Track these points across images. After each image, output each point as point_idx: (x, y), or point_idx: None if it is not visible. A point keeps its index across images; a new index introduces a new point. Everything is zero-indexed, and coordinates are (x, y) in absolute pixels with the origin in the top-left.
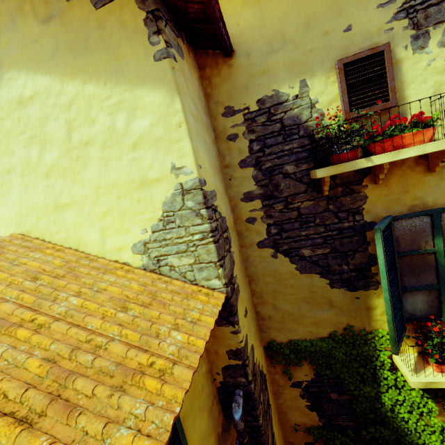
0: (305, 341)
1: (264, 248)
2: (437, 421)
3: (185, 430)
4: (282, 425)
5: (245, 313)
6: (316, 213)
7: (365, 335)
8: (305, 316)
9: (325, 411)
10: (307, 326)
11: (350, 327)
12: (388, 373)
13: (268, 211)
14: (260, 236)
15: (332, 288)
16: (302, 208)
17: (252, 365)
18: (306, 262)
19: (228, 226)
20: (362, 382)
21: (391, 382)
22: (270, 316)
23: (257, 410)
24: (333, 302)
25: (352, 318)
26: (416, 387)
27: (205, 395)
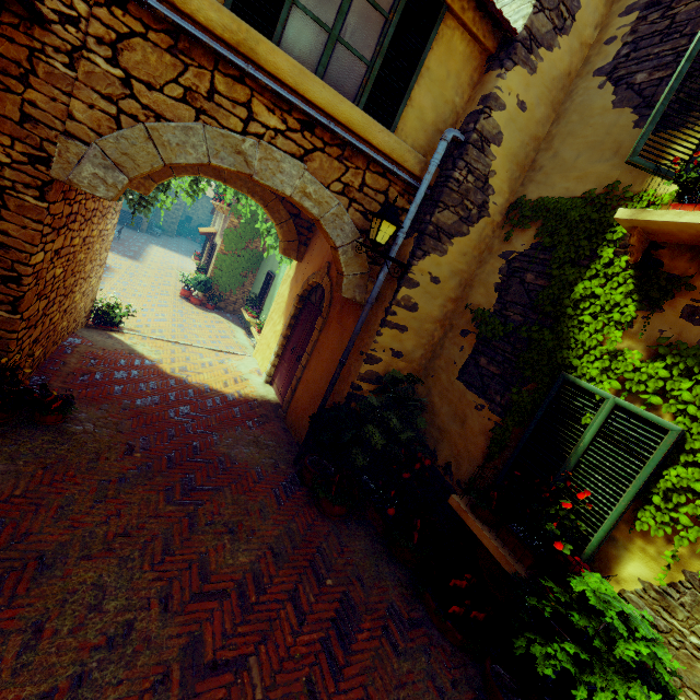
0: (553, 198)
1: (598, 76)
2: (619, 336)
3: (423, 76)
4: (459, 302)
5: (521, 104)
6: (694, 19)
7: (624, 192)
8: (577, 167)
9: (507, 295)
10: (569, 181)
11: (615, 183)
12: (610, 250)
13: (637, 25)
14: (605, 60)
15: (635, 128)
16: (681, 13)
17: (487, 132)
18: (630, 92)
19: (576, 21)
20: (572, 264)
21: (604, 261)
22: (542, 167)
23: (461, 161)
24: (621, 148)
25: (627, 173)
26: (619, 217)
27: (443, 111)
